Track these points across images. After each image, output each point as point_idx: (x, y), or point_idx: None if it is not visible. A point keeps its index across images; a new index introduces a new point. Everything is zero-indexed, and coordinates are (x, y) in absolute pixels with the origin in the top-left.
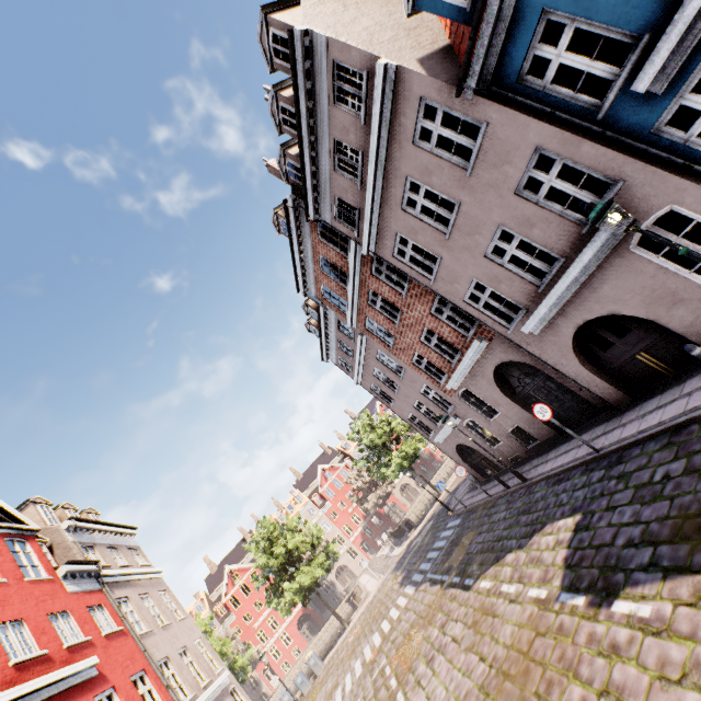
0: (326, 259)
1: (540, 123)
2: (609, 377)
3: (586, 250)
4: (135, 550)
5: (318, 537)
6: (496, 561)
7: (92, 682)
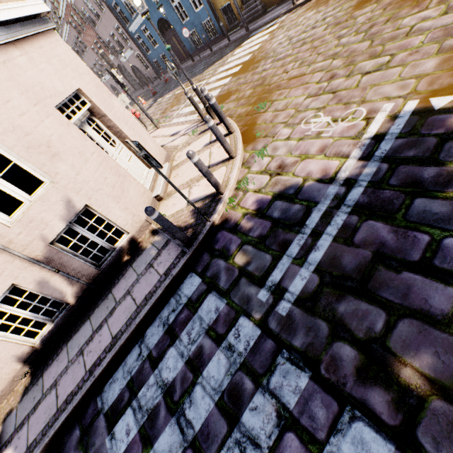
0: None
1: (116, 20)
2: (140, 79)
3: (128, 51)
4: None
5: None
6: None
7: None
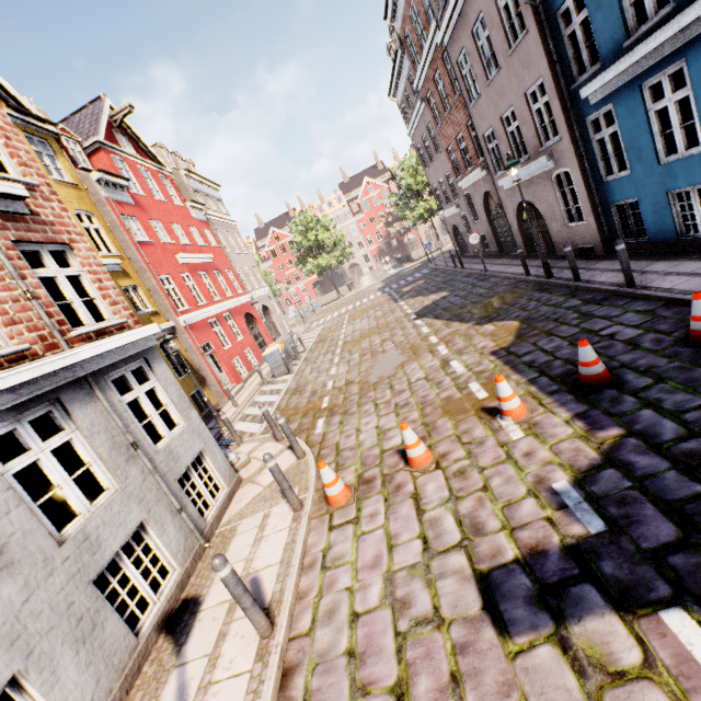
0: (416, 9)
1: (547, 64)
2: (527, 236)
3: (533, 163)
4: (219, 201)
5: (340, 240)
6: (414, 297)
7: (211, 265)
